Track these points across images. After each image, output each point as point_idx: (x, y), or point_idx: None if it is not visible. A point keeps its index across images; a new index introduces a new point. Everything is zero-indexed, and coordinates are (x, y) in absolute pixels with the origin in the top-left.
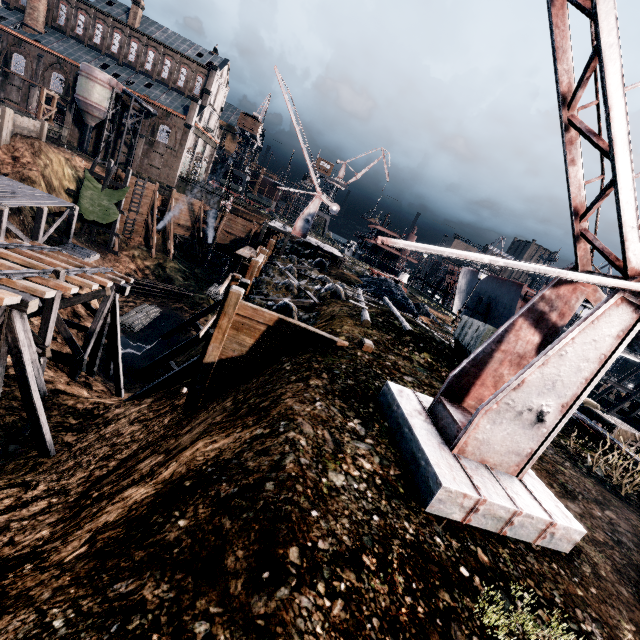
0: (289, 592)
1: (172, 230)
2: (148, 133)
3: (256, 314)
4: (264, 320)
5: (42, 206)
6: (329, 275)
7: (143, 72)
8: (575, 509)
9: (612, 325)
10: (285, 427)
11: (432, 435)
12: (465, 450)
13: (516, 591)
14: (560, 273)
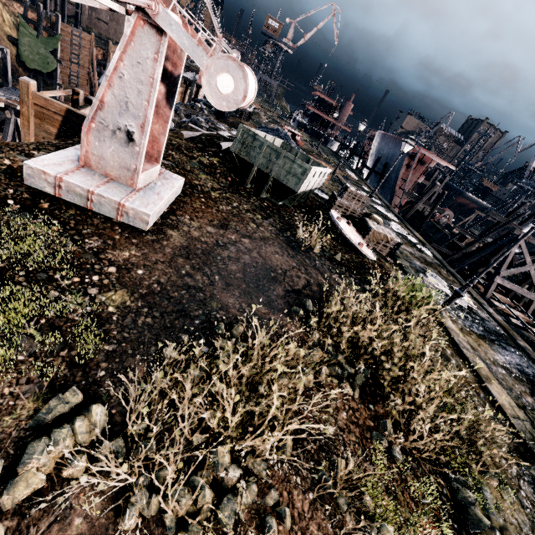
0: None
1: None
2: None
3: (48, 104)
4: (56, 110)
5: None
6: (224, 122)
7: None
8: (210, 230)
9: (146, 48)
10: None
11: (79, 157)
12: (91, 164)
13: (48, 219)
14: None
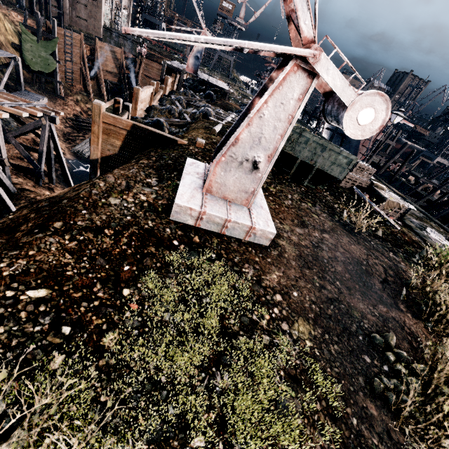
0: (43, 236)
1: (102, 76)
2: None
3: (116, 121)
4: (123, 126)
5: None
6: (214, 105)
7: None
8: (299, 231)
9: (293, 90)
10: (96, 178)
11: (195, 183)
12: (212, 190)
13: (207, 253)
14: (240, 43)
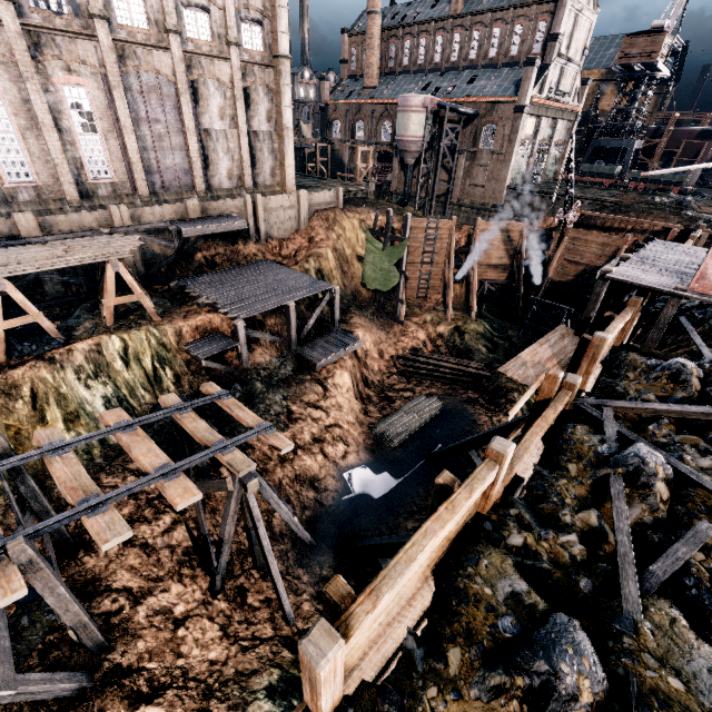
0: None
1: (475, 278)
2: (469, 144)
3: None
4: None
5: (288, 302)
6: None
7: (467, 66)
8: None
9: None
10: None
11: None
12: None
13: None
14: None
